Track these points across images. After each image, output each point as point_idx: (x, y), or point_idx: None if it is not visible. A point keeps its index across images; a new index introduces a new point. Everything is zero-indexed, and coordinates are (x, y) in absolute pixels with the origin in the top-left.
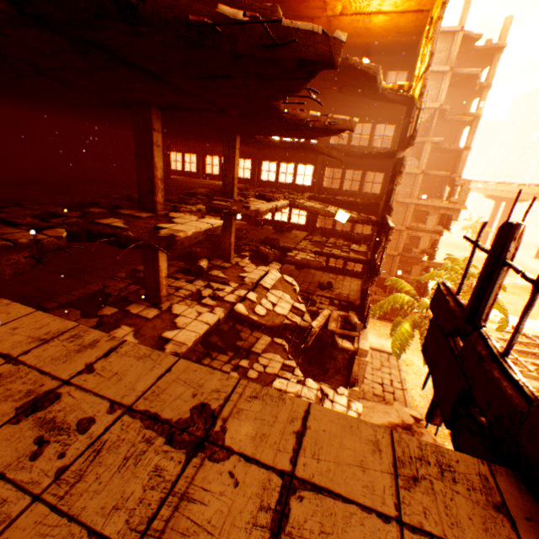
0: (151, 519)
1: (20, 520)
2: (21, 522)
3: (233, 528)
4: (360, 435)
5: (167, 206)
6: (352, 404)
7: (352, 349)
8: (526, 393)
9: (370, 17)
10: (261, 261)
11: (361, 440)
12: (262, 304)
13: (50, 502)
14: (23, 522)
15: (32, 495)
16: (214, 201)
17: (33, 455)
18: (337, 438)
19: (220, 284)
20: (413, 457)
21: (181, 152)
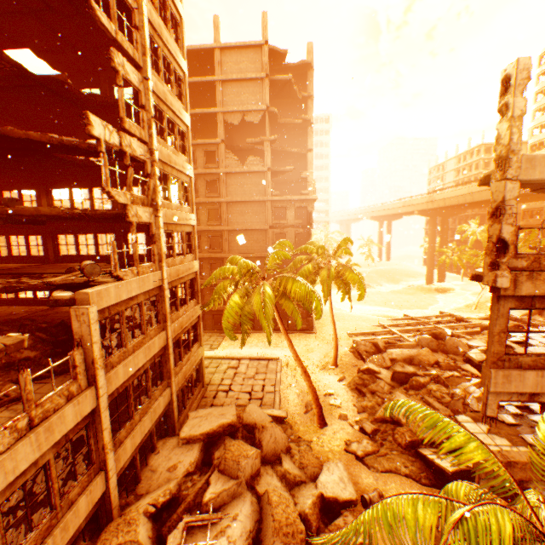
0: None
1: None
2: None
3: None
4: None
5: None
6: None
7: (69, 298)
8: None
9: None
10: None
11: None
12: None
13: None
14: None
15: None
16: None
17: None
18: None
19: None
20: None
21: None
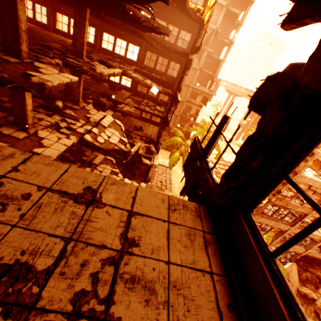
0: (75, 228)
1: (10, 234)
2: (11, 235)
3: (111, 228)
4: (158, 197)
5: (29, 55)
6: None
7: (150, 164)
8: (215, 182)
9: None
10: (100, 108)
11: (158, 199)
12: (102, 136)
13: (22, 227)
14: (12, 235)
15: (11, 225)
16: (68, 59)
17: (1, 210)
18: (149, 198)
19: (72, 120)
20: (175, 203)
21: (32, 1)
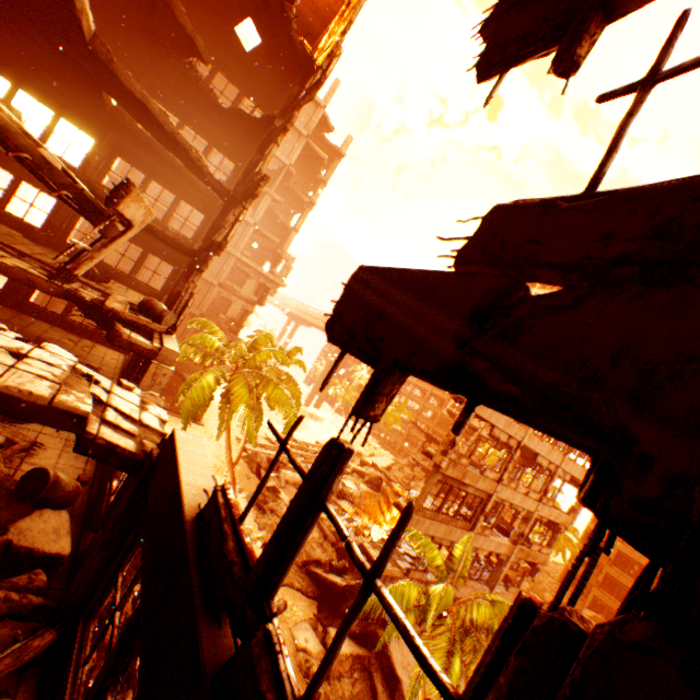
0: None
1: None
2: None
3: None
4: None
5: None
6: (151, 407)
7: (150, 348)
8: None
9: None
10: None
11: None
12: None
13: None
14: None
15: None
16: None
17: None
18: None
19: None
20: None
21: None
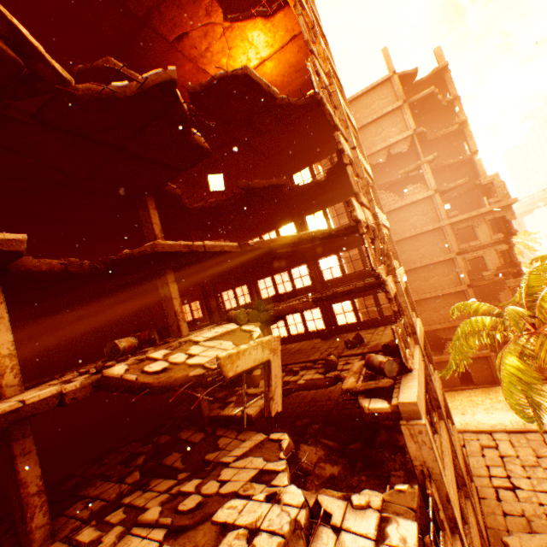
0: None
1: None
2: None
3: None
4: None
5: None
6: (390, 528)
7: (389, 410)
8: None
9: (259, 70)
10: None
11: None
12: (168, 359)
13: None
14: None
15: None
16: None
17: None
18: None
19: None
20: None
21: None
